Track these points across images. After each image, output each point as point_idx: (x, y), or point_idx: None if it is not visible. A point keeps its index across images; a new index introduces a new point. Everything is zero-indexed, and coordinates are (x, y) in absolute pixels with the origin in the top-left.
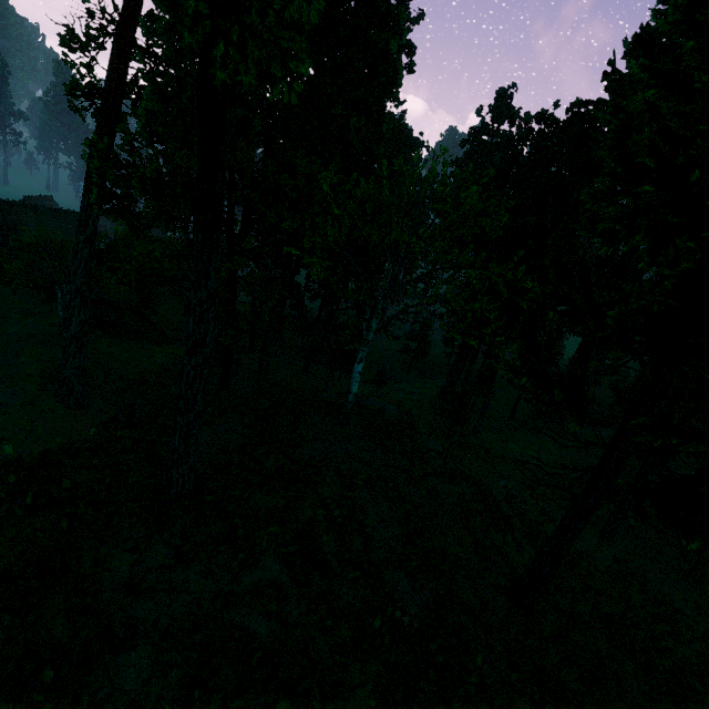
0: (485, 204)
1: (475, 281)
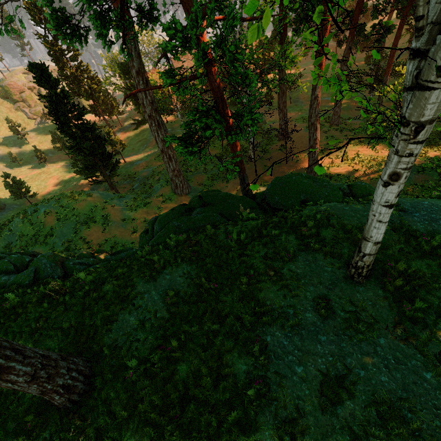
0: None
1: None
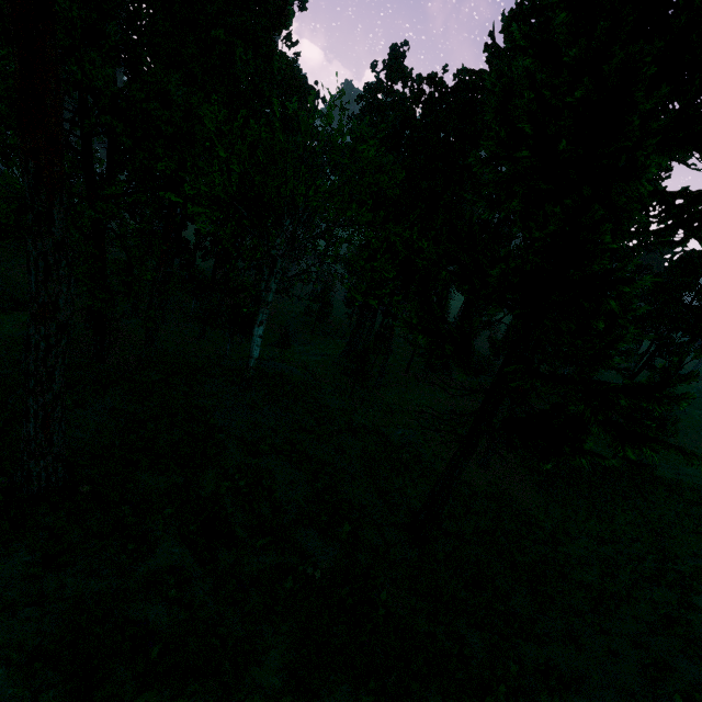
0: (383, 159)
1: (374, 241)
